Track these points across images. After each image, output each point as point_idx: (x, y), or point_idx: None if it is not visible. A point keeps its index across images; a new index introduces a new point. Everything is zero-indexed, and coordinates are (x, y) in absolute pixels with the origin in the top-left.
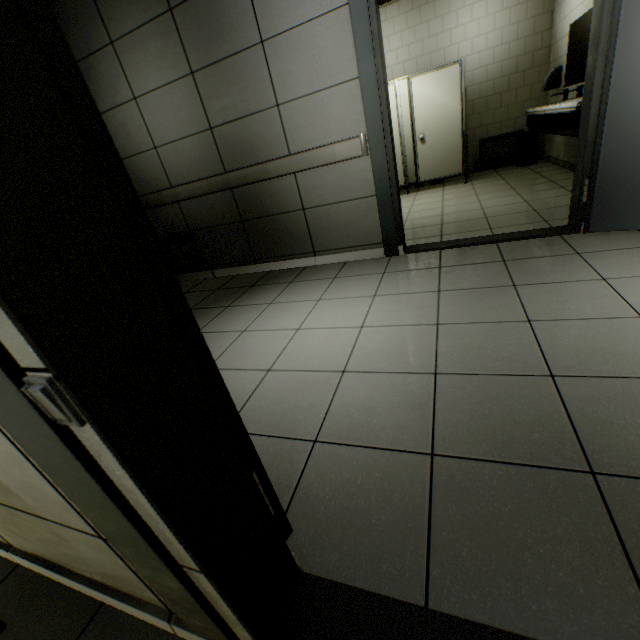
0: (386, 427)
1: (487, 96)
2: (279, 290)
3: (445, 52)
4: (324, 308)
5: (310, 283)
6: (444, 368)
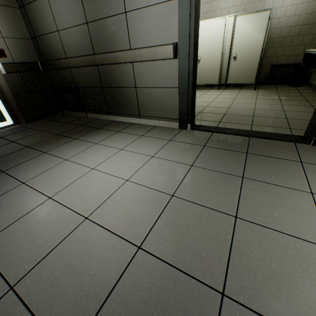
0: (65, 297)
1: (284, 37)
2: (108, 135)
3: (264, 3)
4: (119, 157)
5: (126, 135)
6: (148, 244)
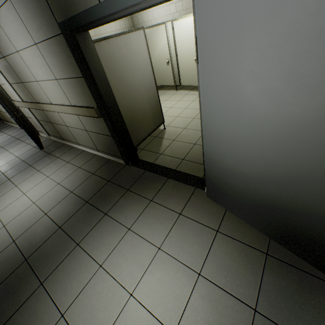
0: None
1: None
2: None
3: None
4: None
5: (1, 133)
6: None
